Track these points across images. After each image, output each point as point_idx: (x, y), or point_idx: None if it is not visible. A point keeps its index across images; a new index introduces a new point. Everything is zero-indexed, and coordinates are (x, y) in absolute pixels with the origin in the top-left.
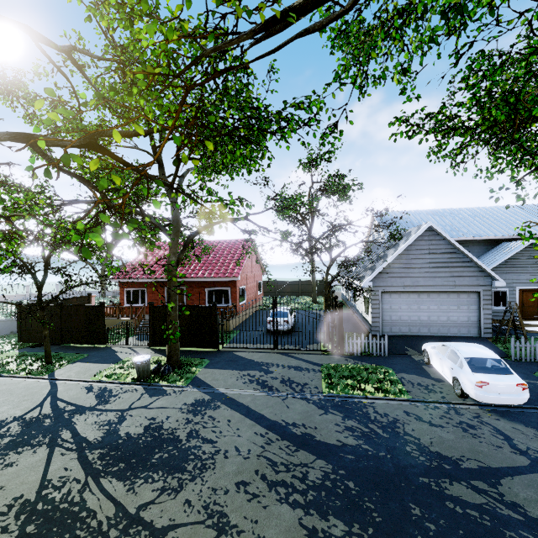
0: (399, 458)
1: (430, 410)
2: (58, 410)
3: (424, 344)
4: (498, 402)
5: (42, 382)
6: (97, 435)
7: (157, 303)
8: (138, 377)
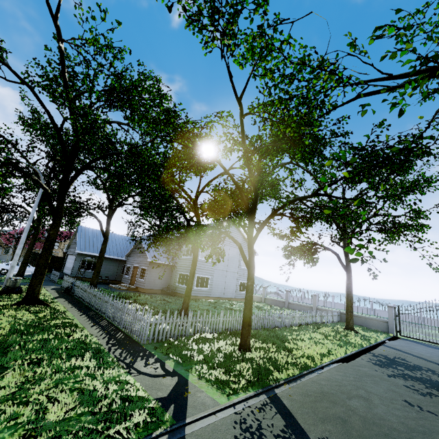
0: None
1: None
2: None
3: None
4: None
5: None
6: None
7: None
8: None
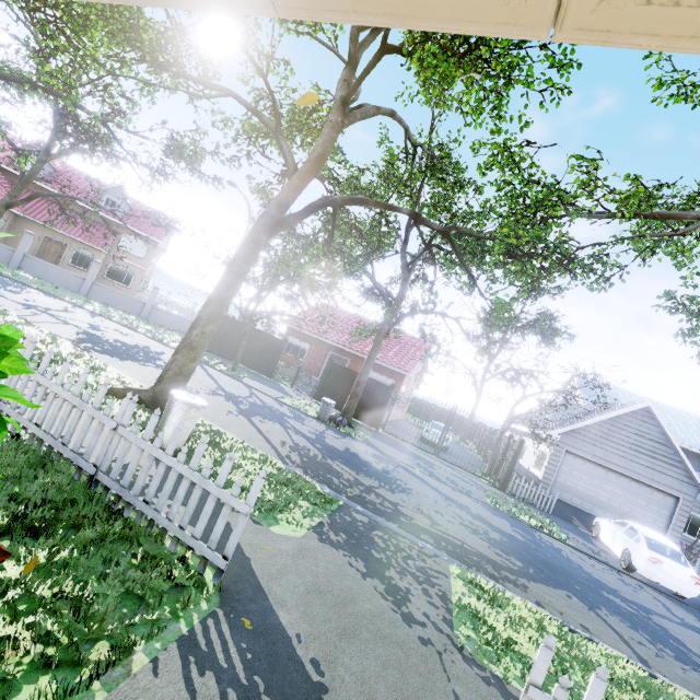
0: (564, 564)
1: (593, 561)
2: (268, 407)
3: (597, 517)
4: (666, 584)
5: (238, 382)
6: (311, 436)
7: (314, 364)
8: (319, 415)
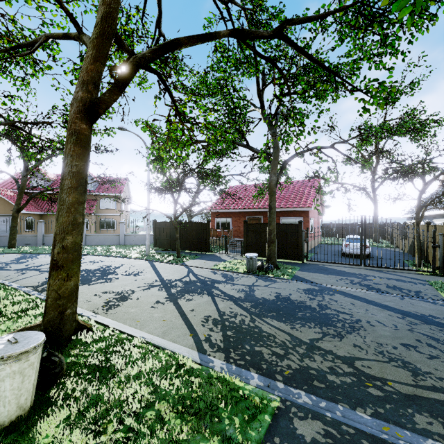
0: None
1: None
2: (201, 280)
3: None
4: None
5: (180, 266)
6: (239, 295)
7: (239, 229)
8: (248, 269)
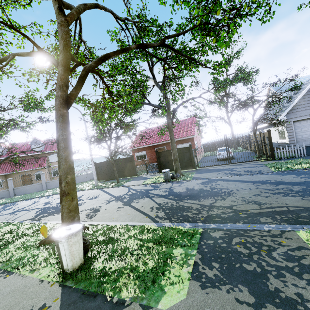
0: None
1: None
2: (139, 191)
3: None
4: None
5: (121, 187)
6: (165, 193)
7: (152, 157)
8: (165, 179)
